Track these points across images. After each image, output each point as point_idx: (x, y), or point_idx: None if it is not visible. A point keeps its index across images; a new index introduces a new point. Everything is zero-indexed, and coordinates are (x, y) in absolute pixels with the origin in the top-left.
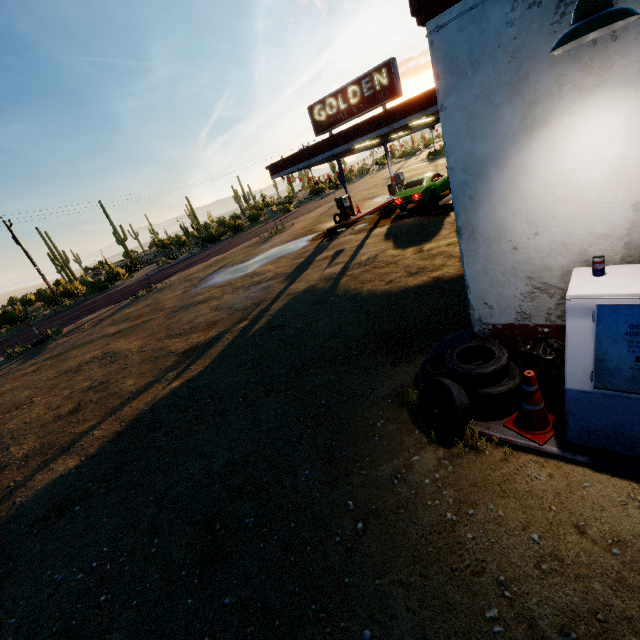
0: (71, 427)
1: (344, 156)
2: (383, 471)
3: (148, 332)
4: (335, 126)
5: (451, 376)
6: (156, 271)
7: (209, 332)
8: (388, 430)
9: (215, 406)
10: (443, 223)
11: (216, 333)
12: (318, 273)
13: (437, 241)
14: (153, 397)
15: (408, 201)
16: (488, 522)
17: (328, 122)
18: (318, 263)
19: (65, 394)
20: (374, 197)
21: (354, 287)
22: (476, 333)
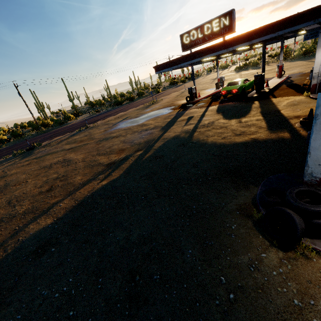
0: (48, 199)
1: (194, 65)
2: (242, 260)
3: (87, 150)
4: (194, 47)
5: (291, 208)
6: (89, 117)
7: (120, 155)
8: (240, 232)
9: (128, 199)
10: (251, 107)
11: (125, 156)
12: (180, 128)
13: (249, 117)
14: (92, 188)
15: (229, 93)
16: None
17: (190, 44)
18: (179, 122)
19: (44, 180)
20: (206, 89)
21: (202, 138)
22: (305, 181)
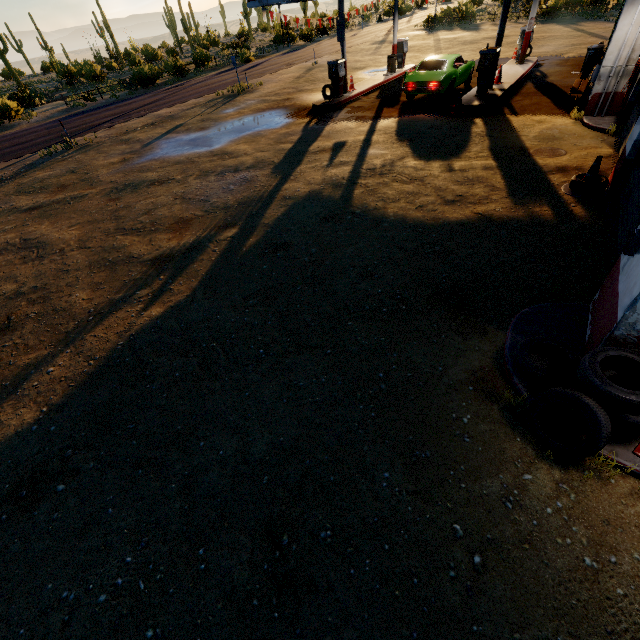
0: (7, 355)
1: None
2: (489, 488)
3: (85, 217)
4: None
5: (589, 392)
6: (66, 114)
7: (182, 235)
8: (480, 430)
9: (226, 355)
10: (470, 133)
11: (194, 239)
12: (319, 173)
13: (469, 159)
14: (127, 326)
15: (422, 89)
16: (638, 577)
17: None
18: (314, 156)
19: None
20: (364, 68)
21: (374, 205)
22: (614, 336)
